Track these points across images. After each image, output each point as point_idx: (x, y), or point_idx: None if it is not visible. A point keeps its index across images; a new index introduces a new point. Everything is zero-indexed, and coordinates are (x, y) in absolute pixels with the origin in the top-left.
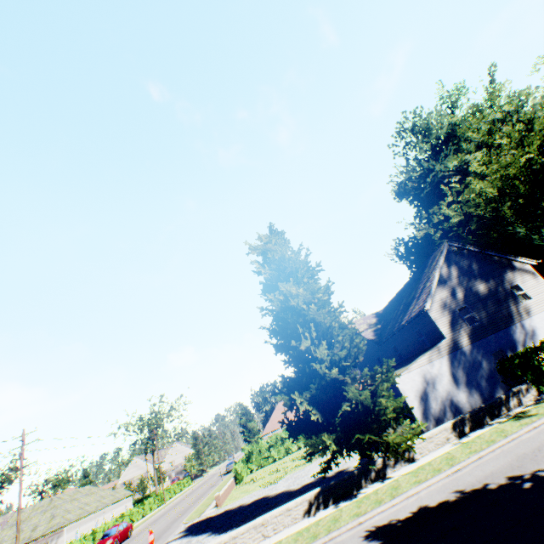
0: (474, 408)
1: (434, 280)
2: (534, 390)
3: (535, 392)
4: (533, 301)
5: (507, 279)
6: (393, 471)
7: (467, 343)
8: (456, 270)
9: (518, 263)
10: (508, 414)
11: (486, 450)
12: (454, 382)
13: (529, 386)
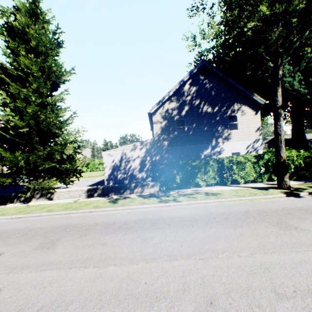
0: (110, 185)
1: (170, 92)
2: (158, 188)
3: (158, 189)
4: (238, 132)
5: (232, 109)
6: (36, 201)
7: (166, 145)
8: (197, 90)
9: (252, 99)
10: (125, 195)
11: (48, 213)
12: (141, 166)
13: (157, 184)
